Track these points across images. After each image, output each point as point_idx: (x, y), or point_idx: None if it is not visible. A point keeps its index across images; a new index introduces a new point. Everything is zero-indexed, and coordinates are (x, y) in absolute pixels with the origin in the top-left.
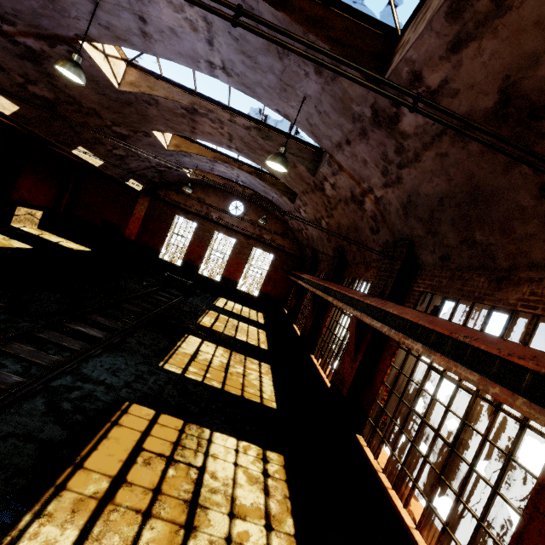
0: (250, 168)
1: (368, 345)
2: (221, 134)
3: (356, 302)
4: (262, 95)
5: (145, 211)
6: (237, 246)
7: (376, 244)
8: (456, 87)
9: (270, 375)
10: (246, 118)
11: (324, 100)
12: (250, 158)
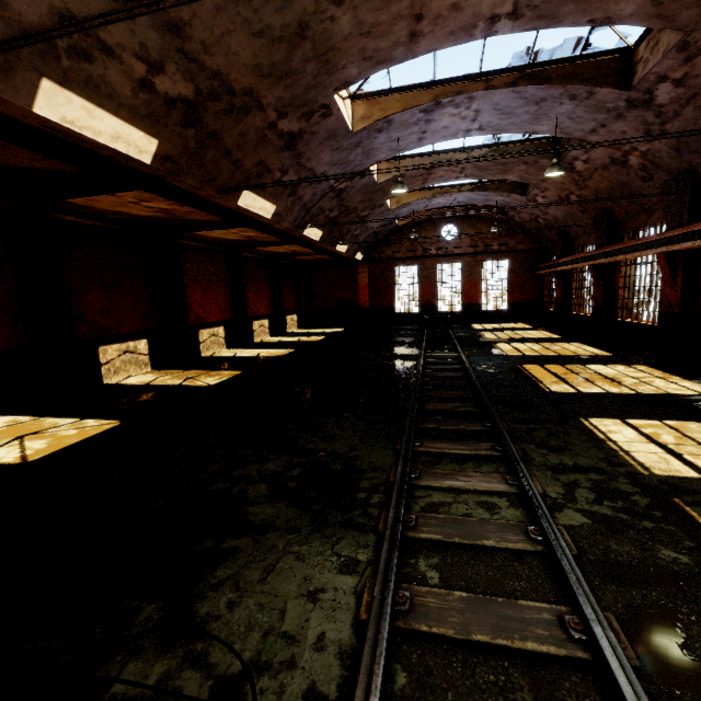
0: (469, 185)
1: (683, 267)
2: (453, 171)
3: (655, 243)
4: (511, 129)
5: (367, 277)
6: (465, 269)
7: (653, 189)
8: (695, 74)
9: (584, 346)
10: (480, 149)
11: (577, 111)
12: (478, 177)
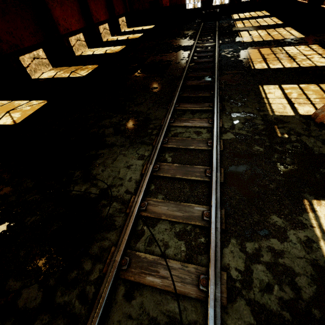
0: None
1: None
2: None
3: None
4: None
5: None
6: None
7: None
8: None
9: (293, 30)
10: None
11: None
12: None
